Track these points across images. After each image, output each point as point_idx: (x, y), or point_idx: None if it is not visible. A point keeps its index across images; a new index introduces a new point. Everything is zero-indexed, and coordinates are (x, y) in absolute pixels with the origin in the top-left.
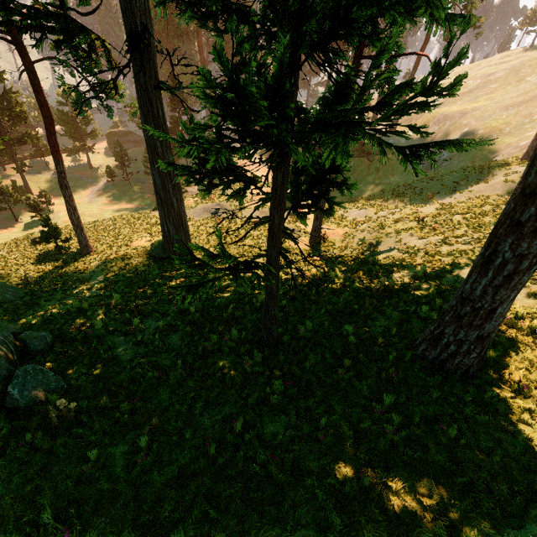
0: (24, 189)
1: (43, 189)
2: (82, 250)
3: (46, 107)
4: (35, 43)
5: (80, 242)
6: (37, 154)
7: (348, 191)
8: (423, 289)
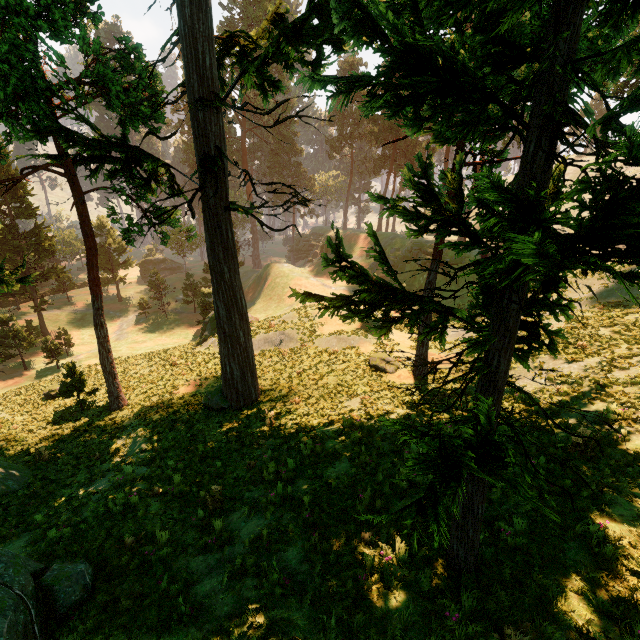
0: (39, 329)
1: (63, 328)
2: (112, 404)
3: (91, 238)
4: (90, 174)
5: (110, 393)
6: (58, 289)
7: (565, 314)
8: (633, 438)
